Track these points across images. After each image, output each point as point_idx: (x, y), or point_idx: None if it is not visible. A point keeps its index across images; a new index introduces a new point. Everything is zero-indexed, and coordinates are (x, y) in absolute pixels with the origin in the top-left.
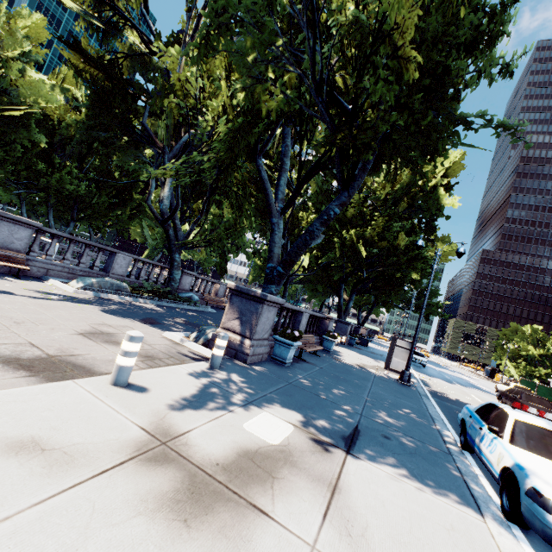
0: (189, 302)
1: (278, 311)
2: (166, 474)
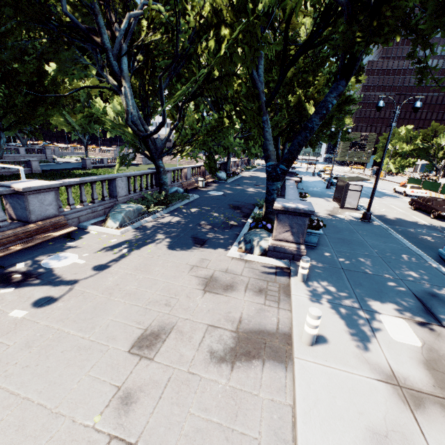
0: (180, 197)
1: (227, 172)
2: (436, 413)
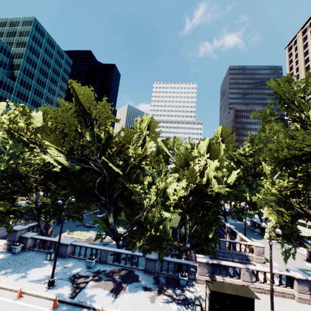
0: None
1: None
2: None
